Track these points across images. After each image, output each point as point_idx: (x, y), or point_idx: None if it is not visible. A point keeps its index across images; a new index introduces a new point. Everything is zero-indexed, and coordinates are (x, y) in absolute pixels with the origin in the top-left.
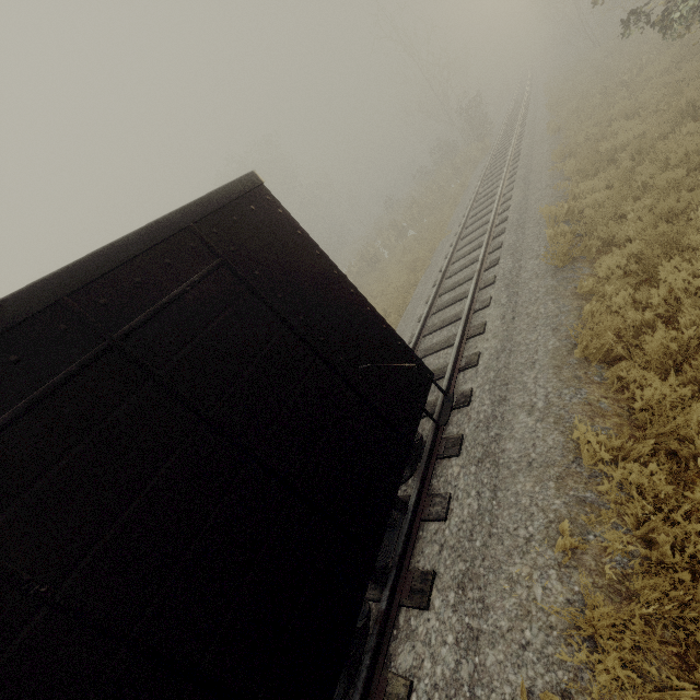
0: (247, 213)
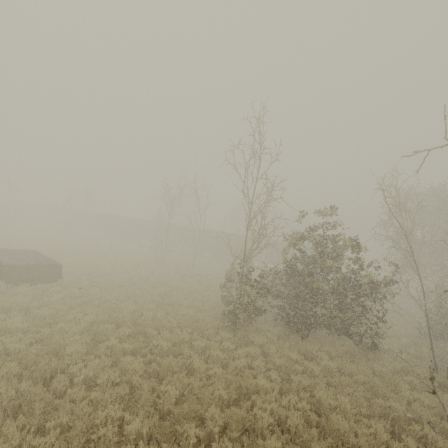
0: None
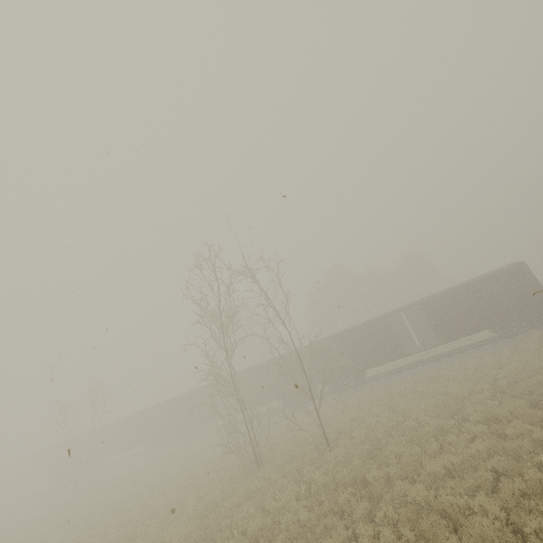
0: (518, 268)
